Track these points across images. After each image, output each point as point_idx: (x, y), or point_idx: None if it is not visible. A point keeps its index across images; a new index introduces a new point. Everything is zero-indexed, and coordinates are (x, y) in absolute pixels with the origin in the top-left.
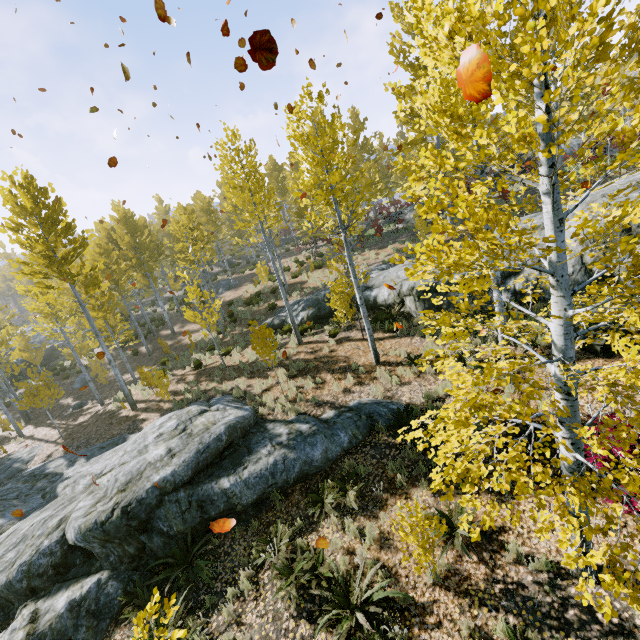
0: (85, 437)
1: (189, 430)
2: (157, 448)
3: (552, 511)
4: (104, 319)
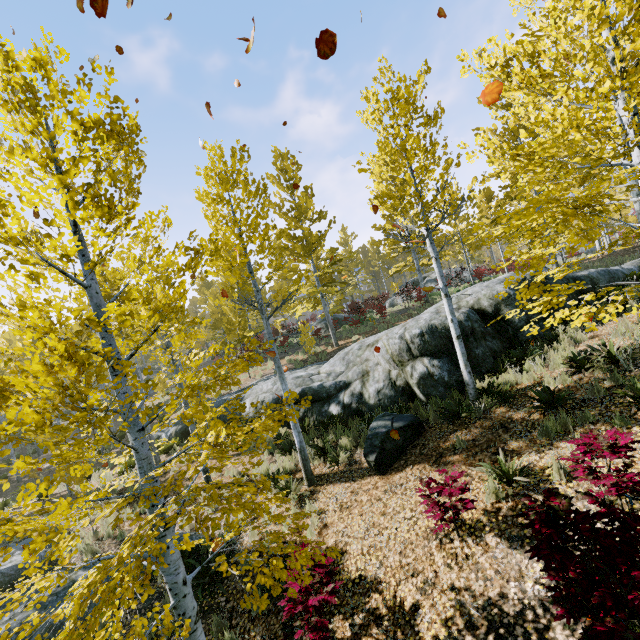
0: None
1: None
2: None
3: None
4: None
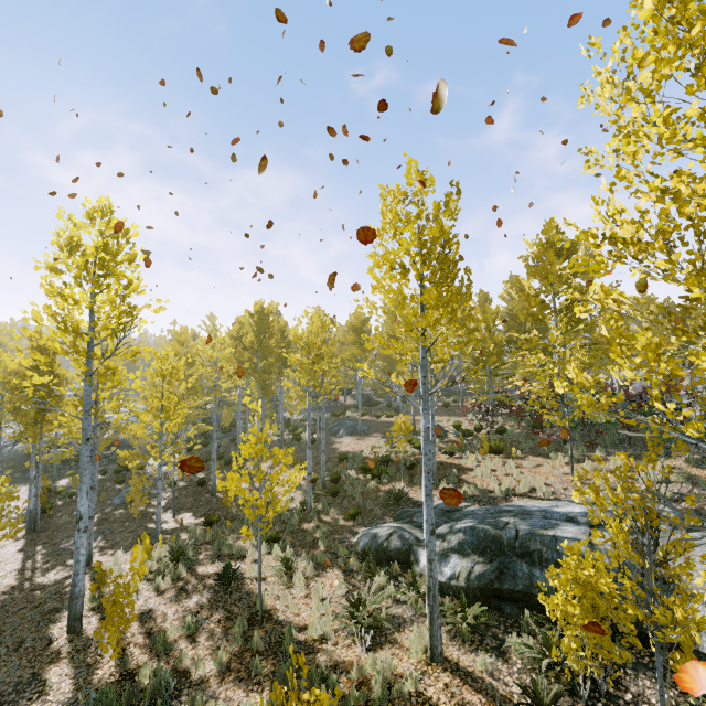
0: None
1: None
2: None
3: None
4: (159, 430)
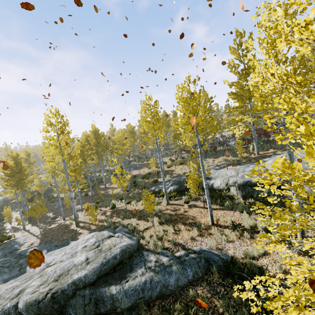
0: (51, 237)
1: (100, 247)
2: (81, 255)
3: None
4: (75, 176)
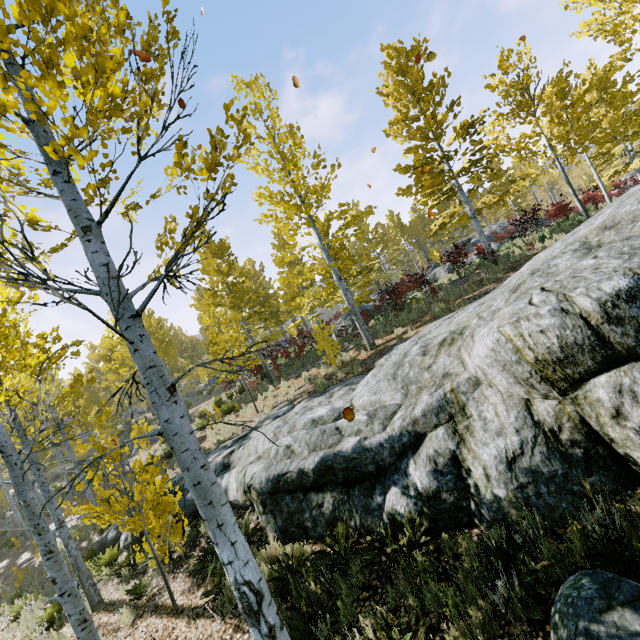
0: None
1: None
2: None
3: None
4: None
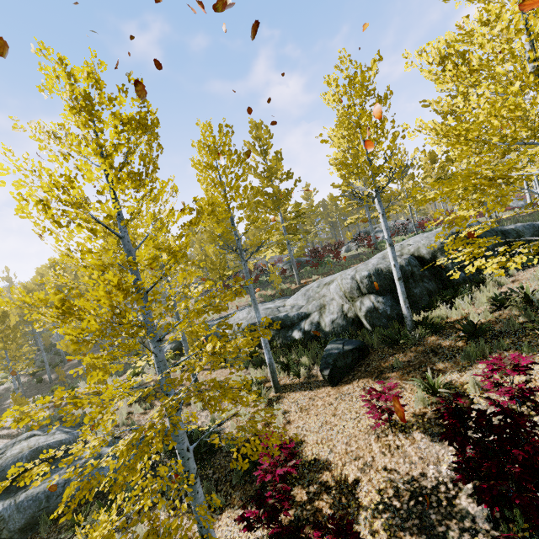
0: None
1: (3, 454)
2: None
3: (236, 525)
4: (4, 349)
